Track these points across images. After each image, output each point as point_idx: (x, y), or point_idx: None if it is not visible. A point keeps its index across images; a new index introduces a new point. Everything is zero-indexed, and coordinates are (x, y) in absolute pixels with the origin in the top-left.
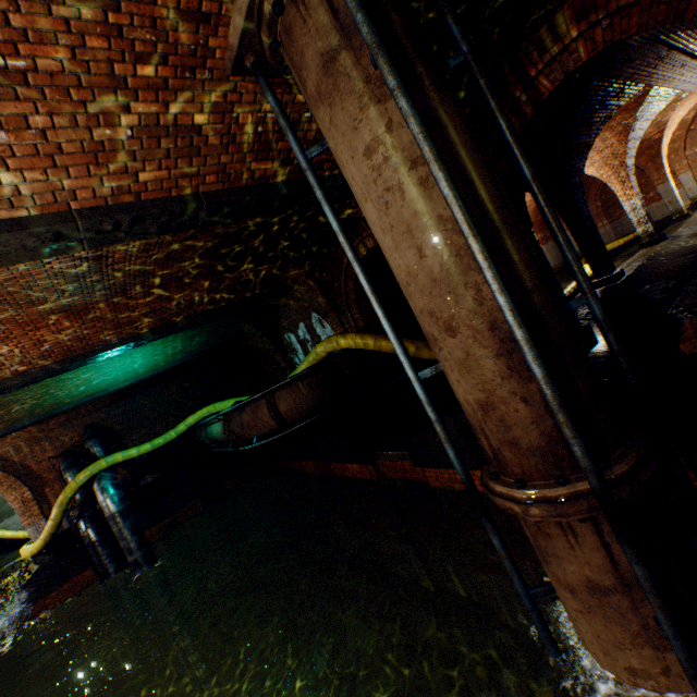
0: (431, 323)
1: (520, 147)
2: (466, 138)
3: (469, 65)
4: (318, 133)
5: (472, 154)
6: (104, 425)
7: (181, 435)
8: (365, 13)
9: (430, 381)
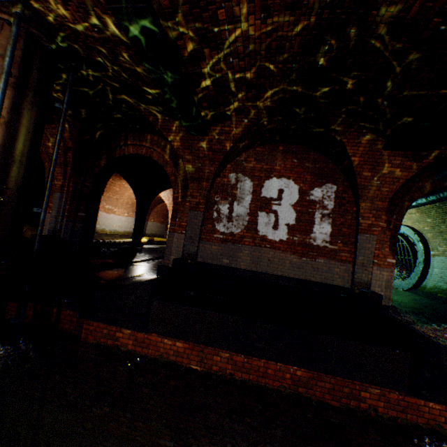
0: None
1: (58, 148)
2: (31, 127)
3: (63, 112)
4: None
5: (28, 133)
6: None
7: None
8: (11, 60)
9: None
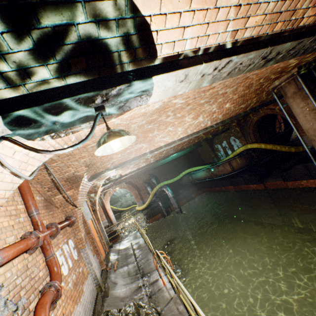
0: (313, 137)
1: None
2: None
3: None
4: (271, 95)
5: None
6: (153, 174)
7: (180, 178)
8: (307, 90)
9: (280, 160)
